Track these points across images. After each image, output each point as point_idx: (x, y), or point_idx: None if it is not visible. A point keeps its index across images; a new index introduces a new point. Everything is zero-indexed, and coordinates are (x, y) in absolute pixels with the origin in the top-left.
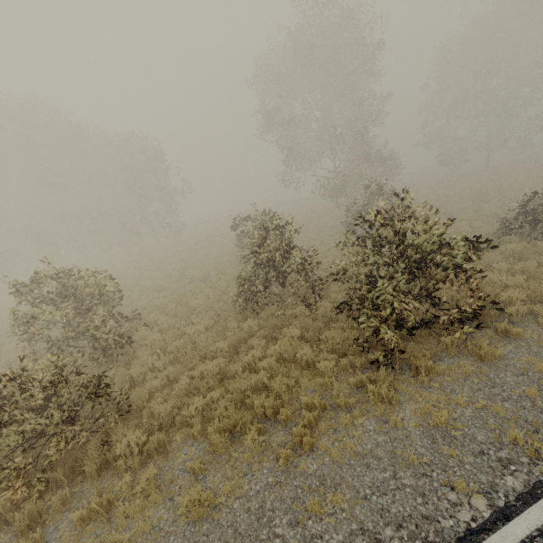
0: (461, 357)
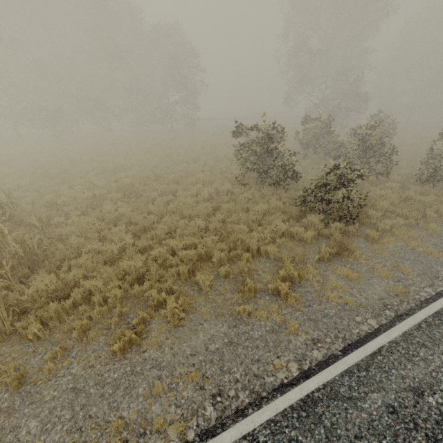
0: None
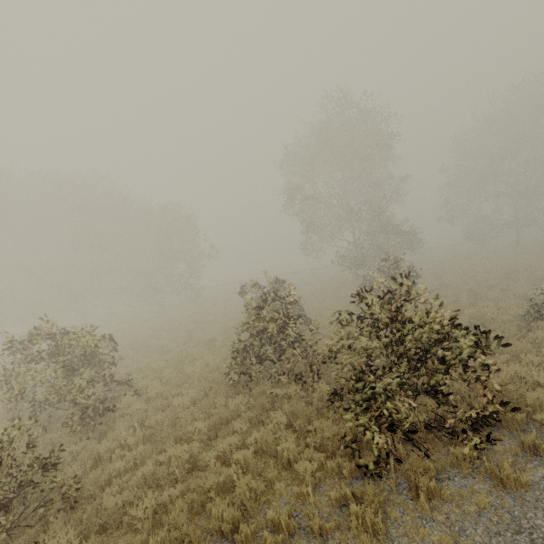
0: (476, 478)
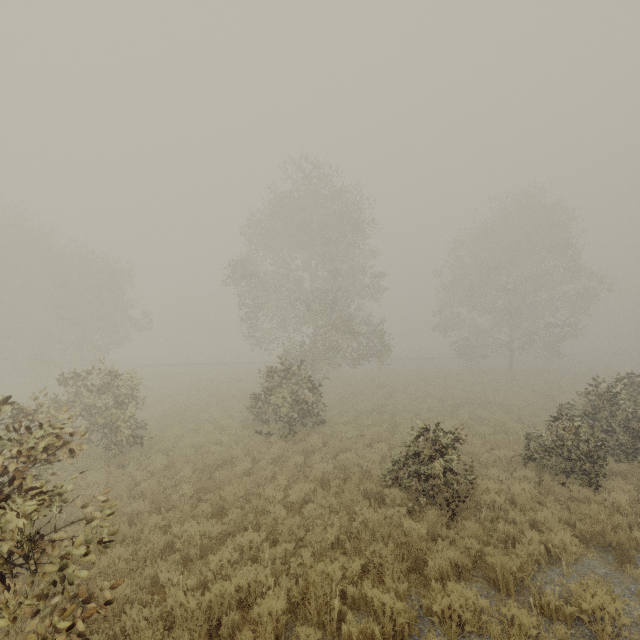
0: None
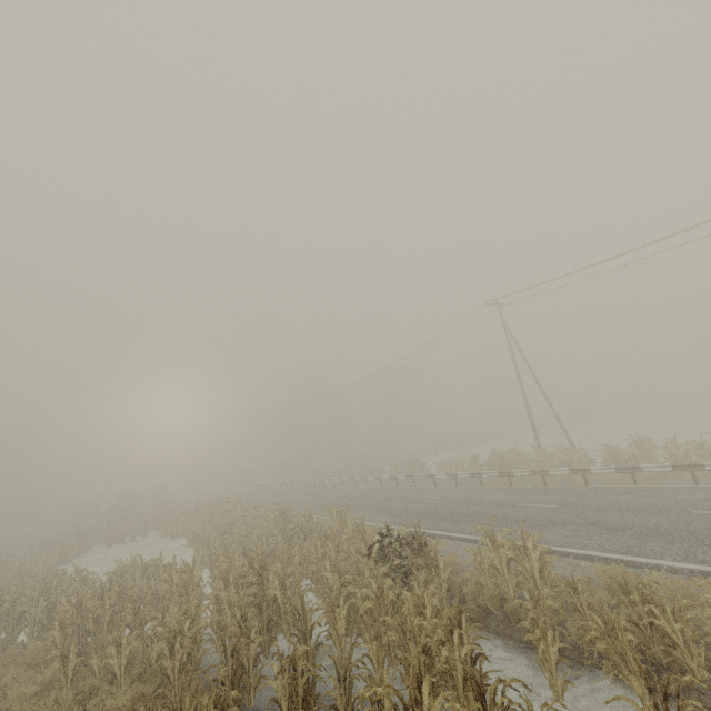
0: None
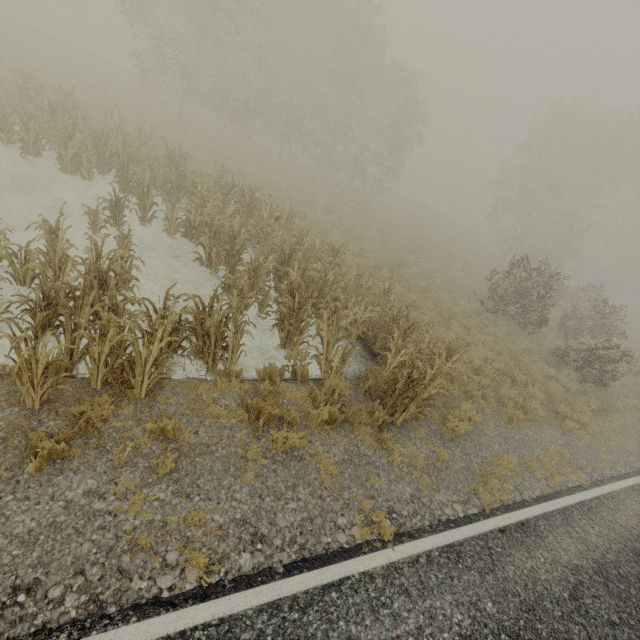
0: None
